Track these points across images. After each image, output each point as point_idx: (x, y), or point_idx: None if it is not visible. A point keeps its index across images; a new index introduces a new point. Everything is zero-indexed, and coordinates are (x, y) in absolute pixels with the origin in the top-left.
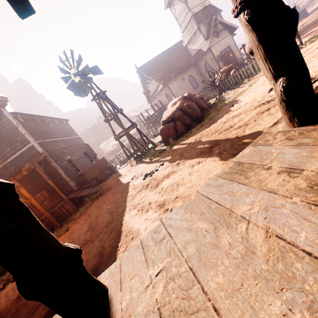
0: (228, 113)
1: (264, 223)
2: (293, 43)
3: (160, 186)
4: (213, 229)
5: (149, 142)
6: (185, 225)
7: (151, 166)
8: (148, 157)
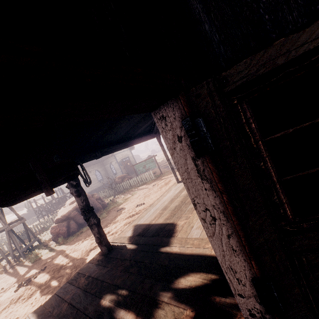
0: (113, 217)
1: (70, 300)
2: (99, 227)
3: (35, 295)
4: (53, 309)
5: (35, 240)
6: (41, 313)
7: (30, 271)
8: (28, 260)
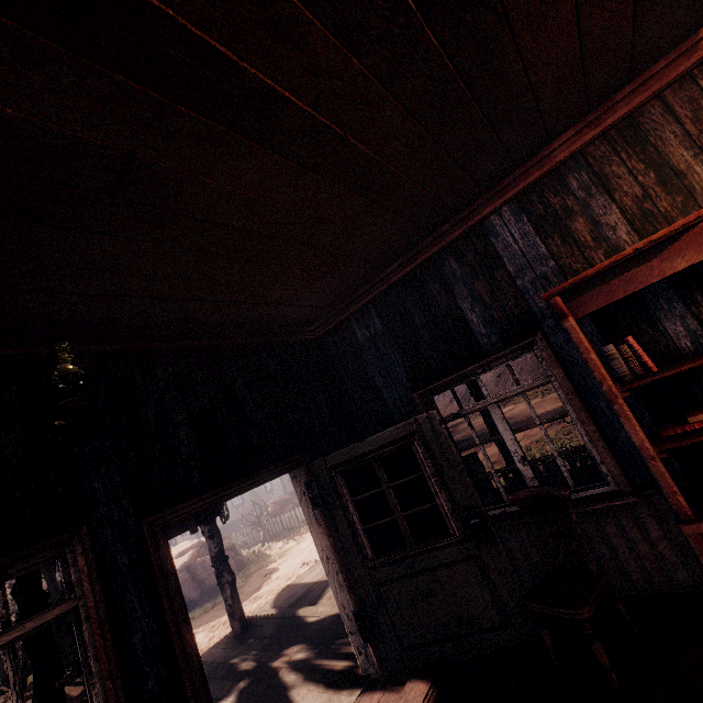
0: (255, 589)
1: None
2: (233, 588)
3: None
4: None
5: None
6: None
7: None
8: None
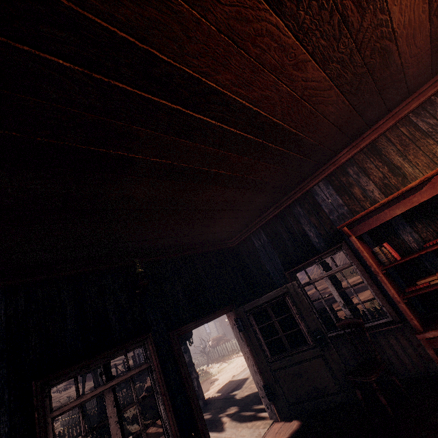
0: (206, 390)
1: None
2: (198, 381)
3: None
4: None
5: None
6: None
7: None
8: None
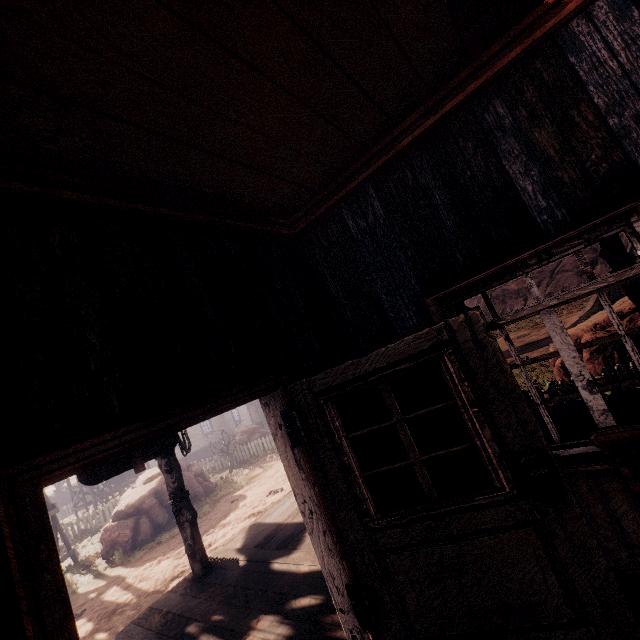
0: (222, 515)
1: None
2: (194, 527)
3: None
4: None
5: (68, 554)
6: None
7: None
8: None
